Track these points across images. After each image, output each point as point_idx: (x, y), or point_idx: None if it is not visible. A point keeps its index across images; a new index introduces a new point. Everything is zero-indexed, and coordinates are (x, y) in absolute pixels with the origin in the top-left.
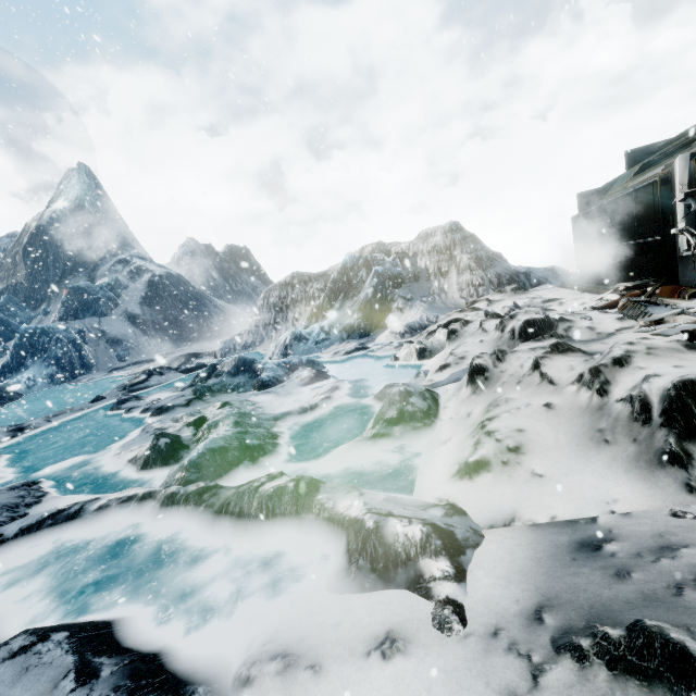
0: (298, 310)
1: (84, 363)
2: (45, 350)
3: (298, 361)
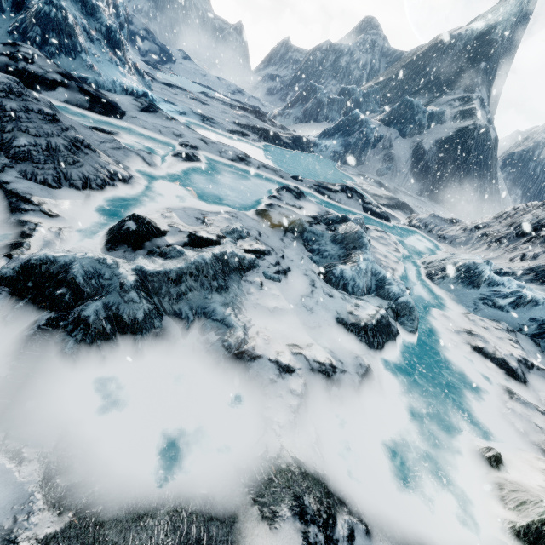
0: (539, 251)
1: (358, 159)
2: (350, 134)
3: (395, 292)
